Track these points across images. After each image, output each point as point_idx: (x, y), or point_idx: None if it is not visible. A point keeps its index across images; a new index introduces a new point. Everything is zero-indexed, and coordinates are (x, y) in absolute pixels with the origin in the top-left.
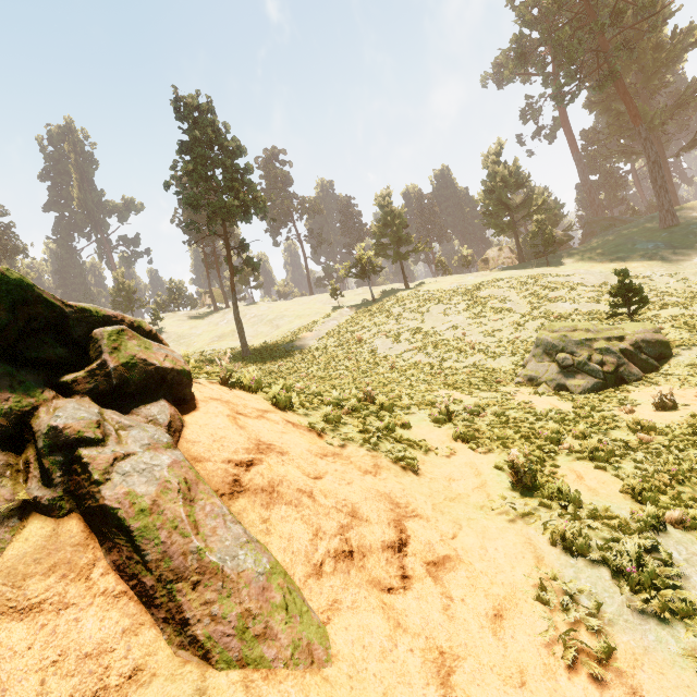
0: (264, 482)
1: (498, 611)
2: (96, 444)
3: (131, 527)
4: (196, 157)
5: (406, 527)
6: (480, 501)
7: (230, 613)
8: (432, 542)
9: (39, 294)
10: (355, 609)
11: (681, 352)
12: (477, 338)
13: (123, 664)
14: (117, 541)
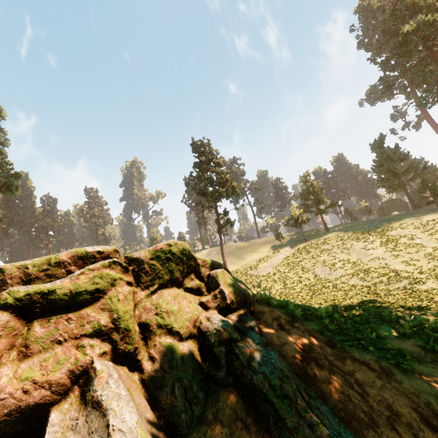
0: (321, 375)
1: None
2: (237, 342)
3: (273, 400)
4: (202, 169)
5: (435, 426)
6: None
7: None
8: None
9: (192, 254)
10: None
11: None
12: (399, 266)
13: None
14: (264, 409)
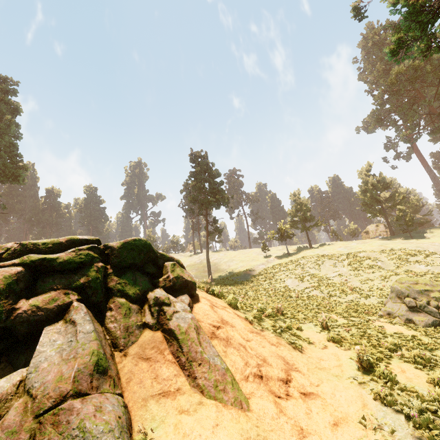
0: (224, 336)
1: (336, 422)
2: (168, 305)
3: (179, 337)
4: (197, 178)
5: (291, 374)
6: (336, 373)
7: (211, 378)
8: (305, 385)
9: (153, 248)
10: (262, 398)
11: None
12: (355, 283)
13: (175, 386)
14: (173, 343)
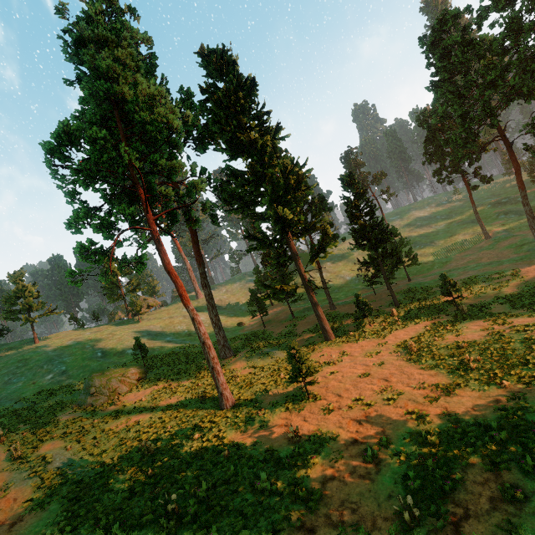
0: None
1: None
2: None
3: None
4: None
5: None
6: None
7: None
8: None
9: None
10: None
11: (150, 374)
12: (69, 381)
13: None
14: None
